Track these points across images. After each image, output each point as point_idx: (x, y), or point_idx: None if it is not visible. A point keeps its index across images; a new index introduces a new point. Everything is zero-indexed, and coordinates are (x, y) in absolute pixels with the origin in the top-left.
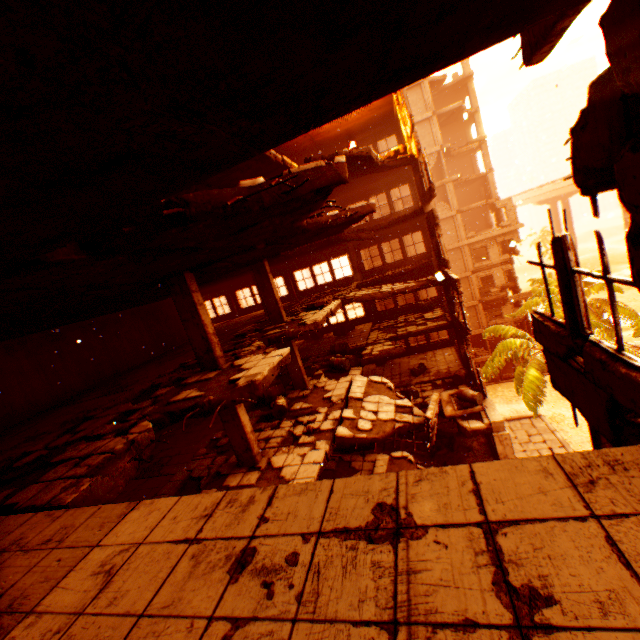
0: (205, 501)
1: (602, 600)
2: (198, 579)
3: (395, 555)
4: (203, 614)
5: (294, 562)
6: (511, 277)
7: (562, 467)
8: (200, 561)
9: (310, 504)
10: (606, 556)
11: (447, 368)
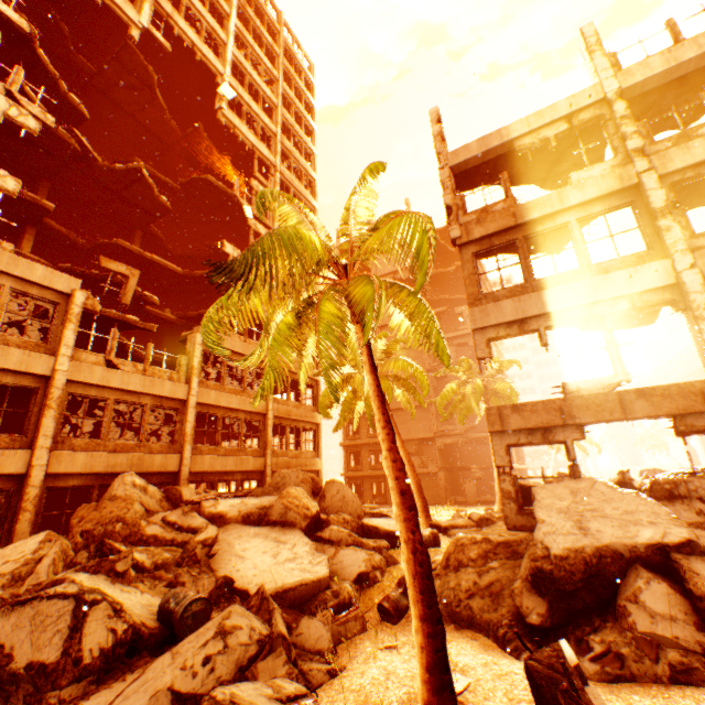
0: None
1: None
2: None
3: None
4: None
5: None
6: None
7: None
8: None
9: None
10: None
11: None
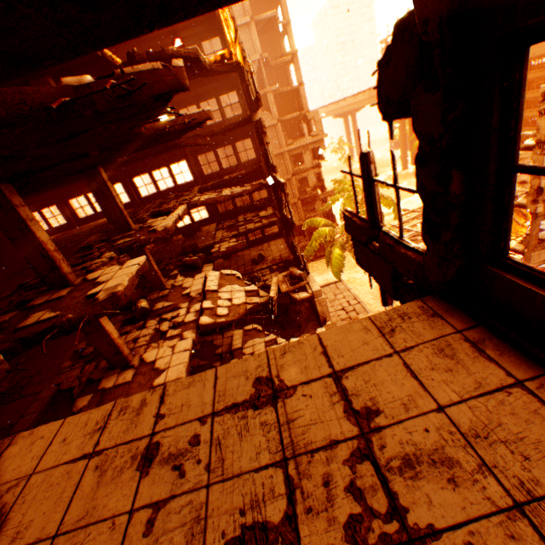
0: (95, 416)
1: (405, 402)
2: (108, 485)
3: (277, 413)
4: (123, 511)
5: (197, 442)
6: (320, 179)
7: (375, 324)
8: (106, 470)
9: (200, 393)
10: (405, 375)
11: (280, 255)
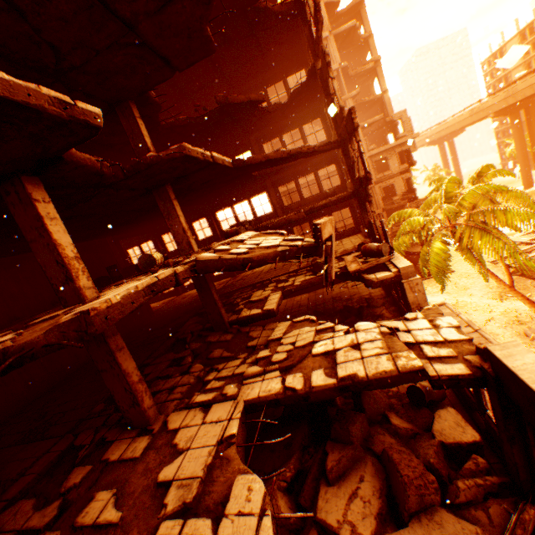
0: None
1: None
2: None
3: None
4: None
5: None
6: (410, 189)
7: None
8: None
9: None
10: None
11: (353, 246)
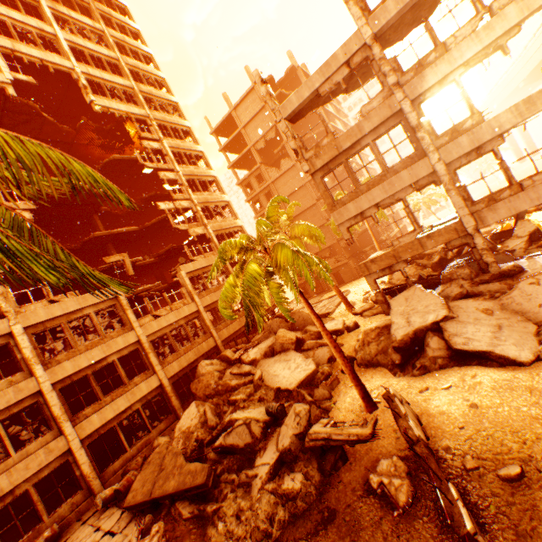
0: None
1: None
2: None
3: None
4: None
5: None
6: None
7: None
8: None
9: None
10: None
11: None
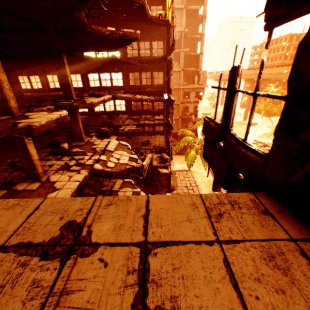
0: None
1: None
2: None
3: (59, 273)
4: None
5: None
6: (196, 110)
7: (204, 203)
8: None
9: (11, 218)
10: (223, 277)
11: (159, 144)
